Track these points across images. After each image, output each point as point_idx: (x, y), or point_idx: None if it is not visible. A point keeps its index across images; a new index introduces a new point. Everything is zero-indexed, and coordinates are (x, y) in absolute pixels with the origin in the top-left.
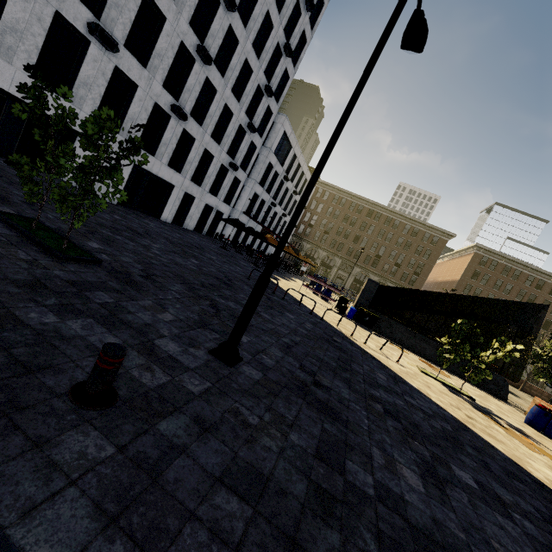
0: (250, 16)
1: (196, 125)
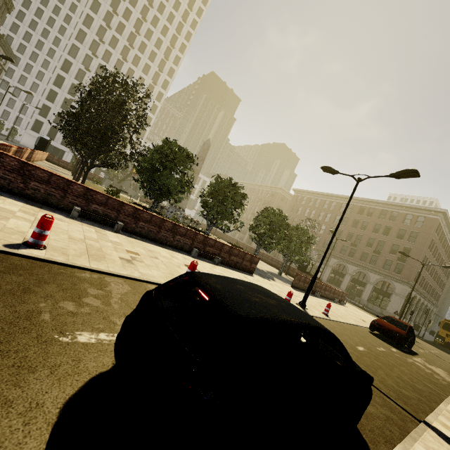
0: None
1: None
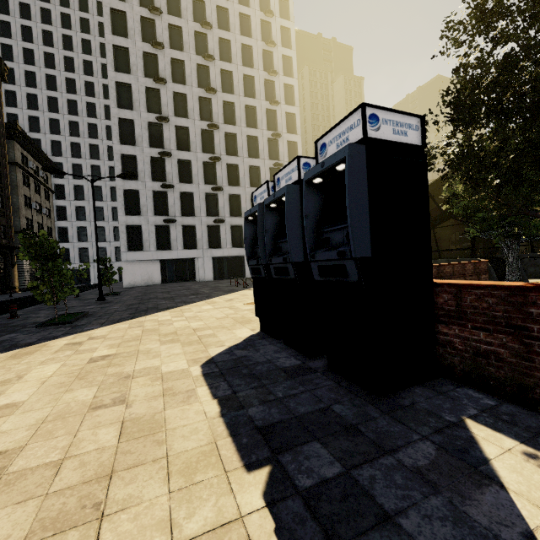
0: (237, 149)
1: (238, 219)
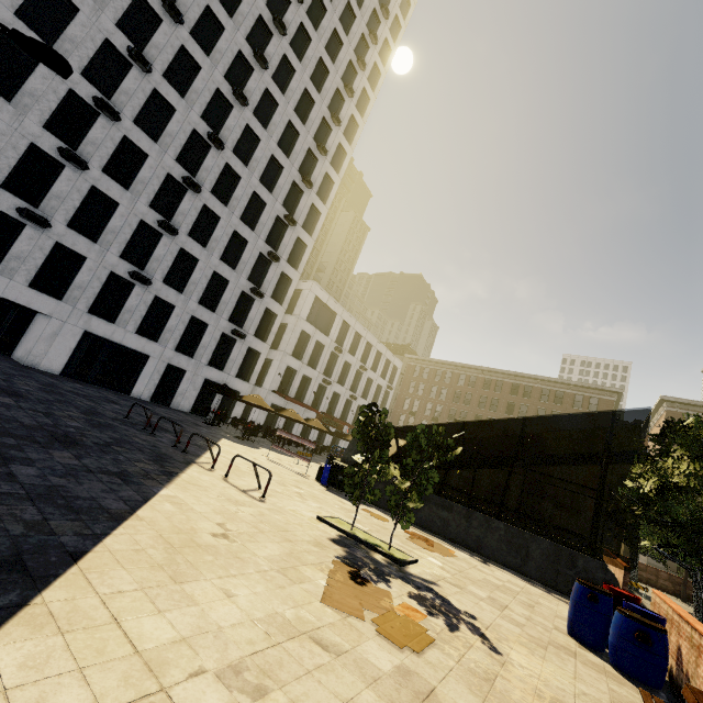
0: (231, 197)
1: (174, 292)
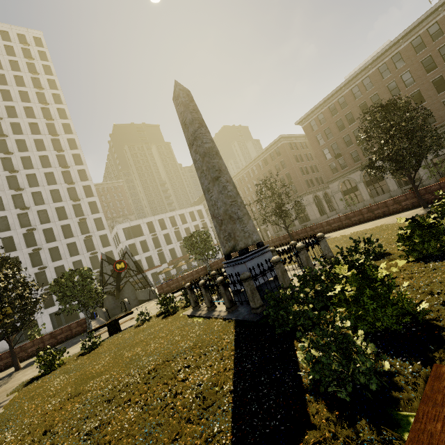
0: (55, 236)
1: None
